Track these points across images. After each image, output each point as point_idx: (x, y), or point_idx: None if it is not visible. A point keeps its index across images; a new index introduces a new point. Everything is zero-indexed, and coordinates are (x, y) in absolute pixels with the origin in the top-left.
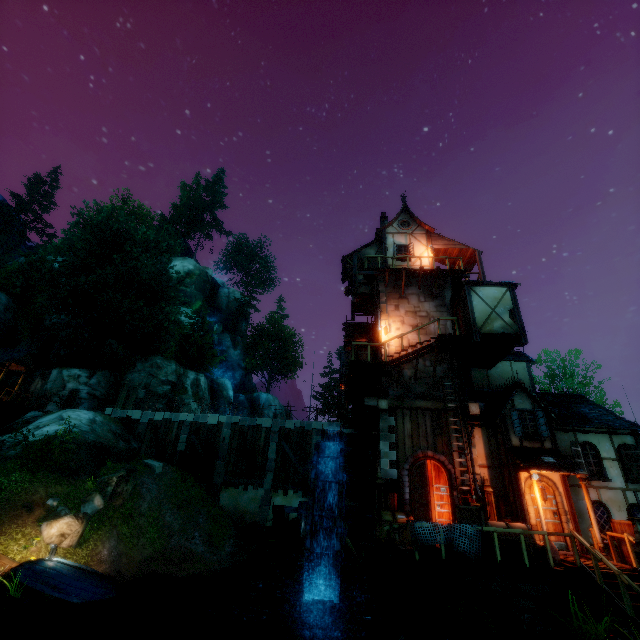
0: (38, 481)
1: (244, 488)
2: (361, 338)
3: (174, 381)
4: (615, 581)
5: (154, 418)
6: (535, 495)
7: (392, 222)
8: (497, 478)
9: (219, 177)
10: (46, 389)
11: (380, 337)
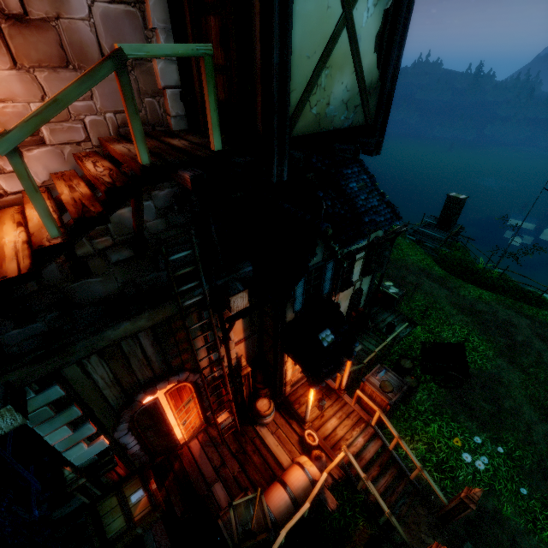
0: None
1: None
2: None
3: None
4: (363, 461)
5: None
6: (309, 398)
7: None
8: (254, 343)
9: None
10: None
11: None
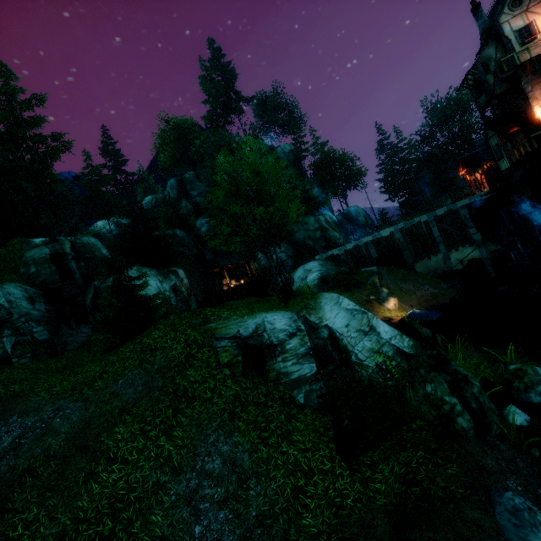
0: (355, 293)
1: (428, 258)
2: (512, 128)
3: (319, 227)
4: None
5: (347, 249)
6: None
7: (502, 9)
8: None
9: (218, 50)
10: (263, 265)
11: (527, 120)
